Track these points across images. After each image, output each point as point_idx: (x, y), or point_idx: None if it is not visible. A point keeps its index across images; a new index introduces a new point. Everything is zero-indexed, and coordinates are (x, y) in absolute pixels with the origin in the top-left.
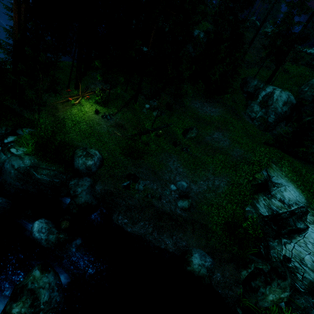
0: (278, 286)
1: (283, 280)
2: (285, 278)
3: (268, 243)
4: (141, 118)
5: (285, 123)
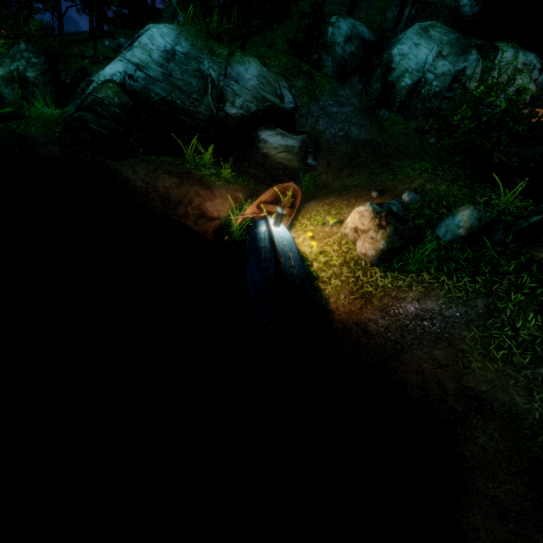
0: (8, 56)
1: (13, 46)
2: (14, 43)
3: (86, 78)
4: (87, 52)
5: (359, 78)
